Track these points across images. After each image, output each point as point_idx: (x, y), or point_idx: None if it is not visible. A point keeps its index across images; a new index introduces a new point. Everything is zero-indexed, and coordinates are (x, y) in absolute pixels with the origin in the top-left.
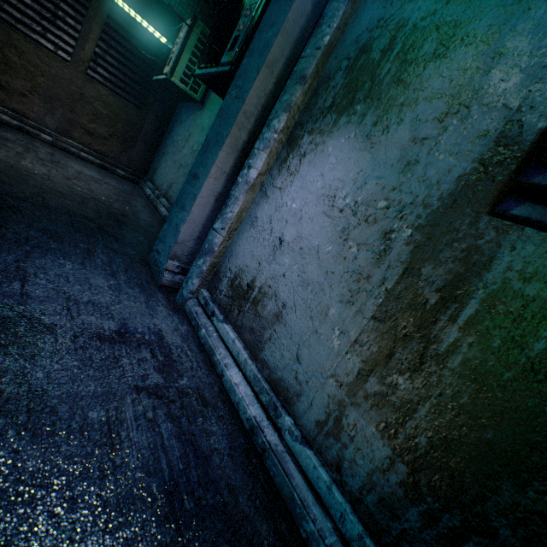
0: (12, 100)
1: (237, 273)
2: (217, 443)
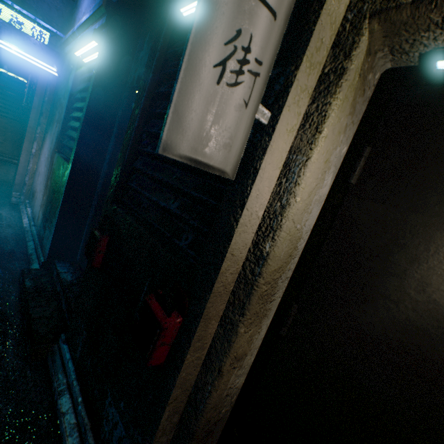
0: None
1: (33, 189)
2: (8, 232)
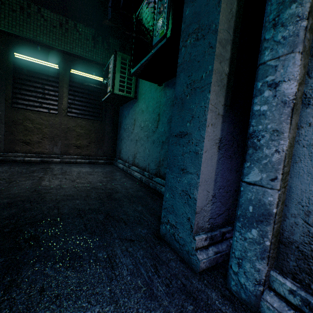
0: (34, 148)
1: None
2: None
